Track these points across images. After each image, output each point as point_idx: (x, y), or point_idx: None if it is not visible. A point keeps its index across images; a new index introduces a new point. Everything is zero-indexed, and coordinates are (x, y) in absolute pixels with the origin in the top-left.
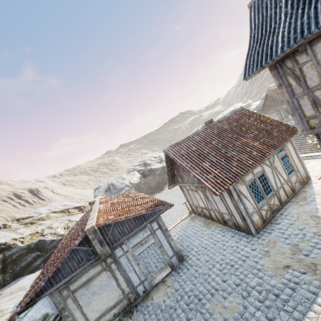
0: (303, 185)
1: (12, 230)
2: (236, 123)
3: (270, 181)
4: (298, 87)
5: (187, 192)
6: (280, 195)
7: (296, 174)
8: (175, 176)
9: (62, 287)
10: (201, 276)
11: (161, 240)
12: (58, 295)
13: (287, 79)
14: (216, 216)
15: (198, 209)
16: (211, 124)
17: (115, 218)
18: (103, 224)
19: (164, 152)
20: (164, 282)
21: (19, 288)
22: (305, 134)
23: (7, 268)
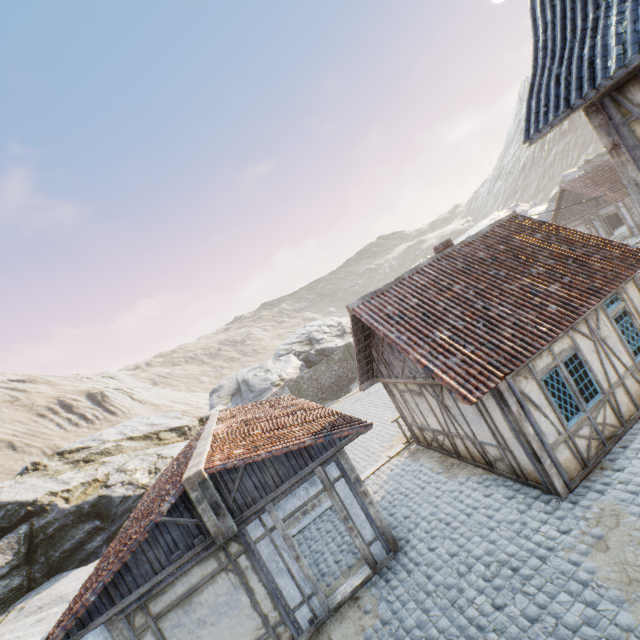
0: None
1: (50, 476)
2: (505, 246)
3: (592, 370)
4: None
5: (401, 396)
6: (618, 402)
7: None
8: (373, 362)
9: (133, 606)
10: (442, 590)
11: (348, 504)
12: (125, 625)
13: (633, 132)
14: (468, 451)
15: (425, 434)
16: (448, 249)
17: (247, 455)
18: (220, 468)
19: (349, 310)
20: (356, 600)
21: (56, 598)
22: None
23: (37, 553)
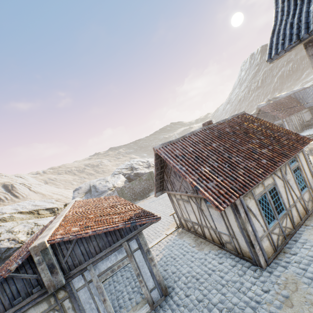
0: None
1: None
2: (239, 127)
3: (282, 197)
4: None
5: (177, 202)
6: (293, 215)
7: (308, 191)
8: (164, 181)
9: None
10: None
11: (140, 265)
12: None
13: None
14: (211, 236)
15: (188, 223)
16: (210, 125)
17: (79, 232)
18: (59, 240)
19: (154, 150)
20: None
21: None
22: None
23: None
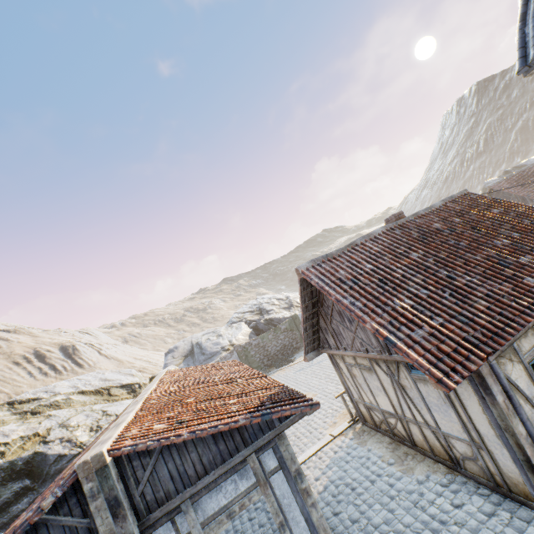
0: None
1: None
2: (461, 219)
3: None
4: None
5: (348, 370)
6: None
7: None
8: (320, 332)
9: None
10: None
11: (285, 505)
12: None
13: None
14: (426, 441)
15: (374, 414)
16: (402, 219)
17: (164, 434)
18: (128, 451)
19: (298, 273)
20: None
21: None
22: None
23: None
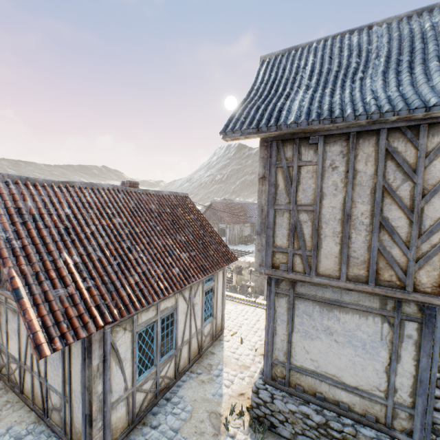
0: (213, 340)
1: None
2: (171, 211)
3: (177, 328)
4: (285, 194)
5: None
6: (181, 357)
7: (212, 322)
8: None
9: None
10: None
11: None
12: None
13: (277, 174)
14: (32, 391)
15: (1, 356)
16: (132, 188)
17: None
18: None
19: None
20: None
21: None
22: (262, 272)
23: None
